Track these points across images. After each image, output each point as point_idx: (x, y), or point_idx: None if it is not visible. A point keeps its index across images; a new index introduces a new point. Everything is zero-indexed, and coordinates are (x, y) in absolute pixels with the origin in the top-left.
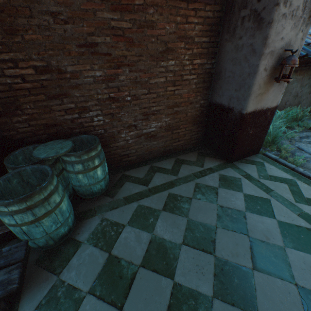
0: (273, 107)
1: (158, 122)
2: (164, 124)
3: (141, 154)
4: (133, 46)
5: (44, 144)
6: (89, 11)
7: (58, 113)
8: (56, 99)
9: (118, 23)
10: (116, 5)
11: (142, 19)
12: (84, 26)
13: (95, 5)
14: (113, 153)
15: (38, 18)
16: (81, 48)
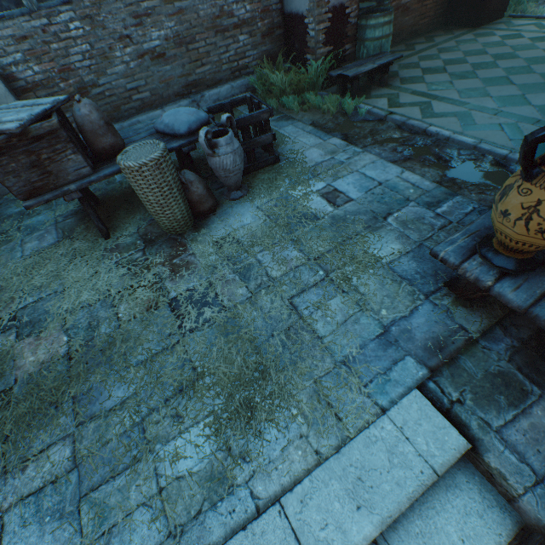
0: None
1: None
2: None
3: (394, 35)
4: None
5: None
6: None
7: None
8: None
9: None
10: None
11: None
12: None
13: None
14: None
15: None
16: None
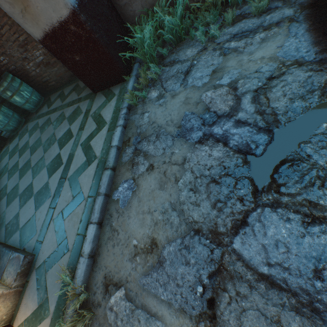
0: (69, 15)
1: (38, 50)
2: (44, 51)
3: (56, 80)
4: None
5: None
6: None
7: None
8: None
9: None
10: None
11: None
12: None
13: None
14: (38, 81)
15: None
16: None
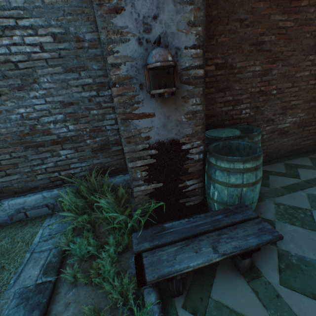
0: None
1: (292, 117)
2: (297, 119)
3: (270, 151)
4: (290, 42)
5: (209, 131)
6: (265, 16)
7: (218, 105)
8: (221, 92)
9: (283, 23)
10: (286, 8)
11: (302, 18)
12: (258, 28)
13: (271, 10)
14: None
15: (230, 25)
16: (251, 47)
